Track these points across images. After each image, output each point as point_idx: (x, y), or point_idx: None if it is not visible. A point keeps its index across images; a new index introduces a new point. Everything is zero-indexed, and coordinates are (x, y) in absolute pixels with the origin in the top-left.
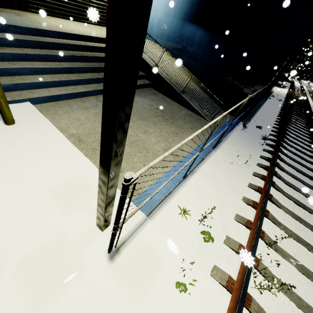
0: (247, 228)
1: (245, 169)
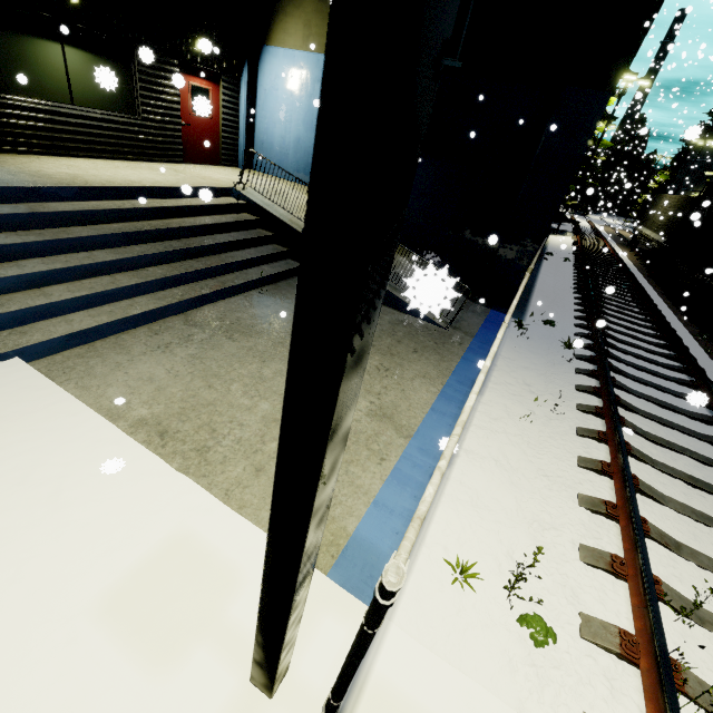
0: (617, 577)
1: (557, 425)
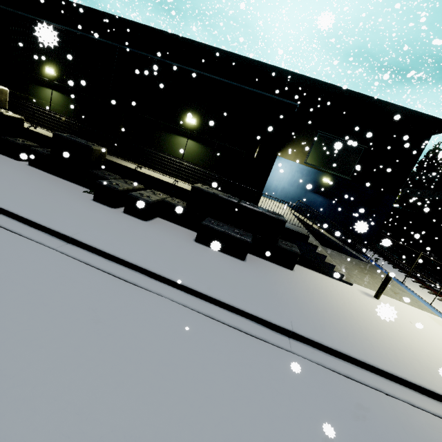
0: None
1: (423, 291)
